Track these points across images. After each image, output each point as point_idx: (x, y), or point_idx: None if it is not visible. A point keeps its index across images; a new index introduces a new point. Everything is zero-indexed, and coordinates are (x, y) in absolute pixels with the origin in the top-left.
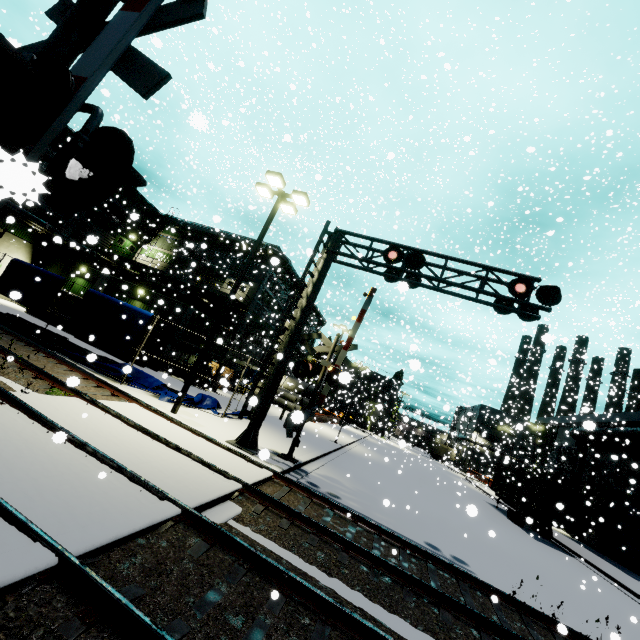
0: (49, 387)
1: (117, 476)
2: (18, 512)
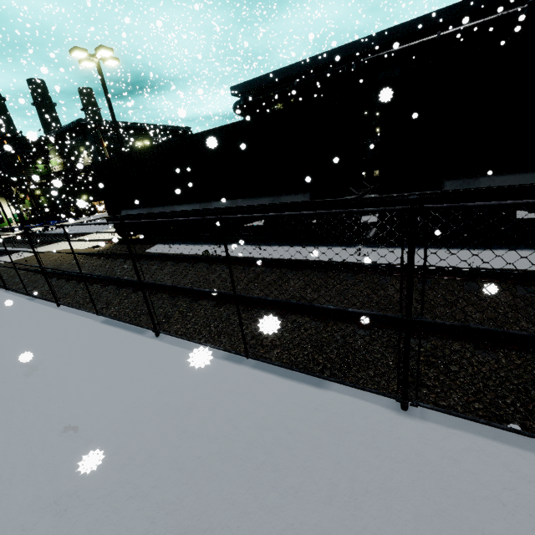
0: None
1: None
2: None
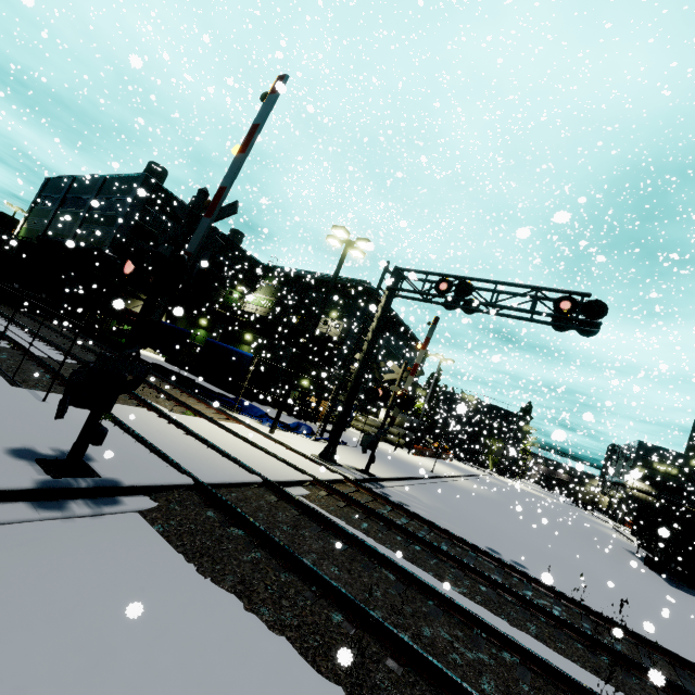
0: (185, 411)
1: (225, 459)
2: (175, 461)
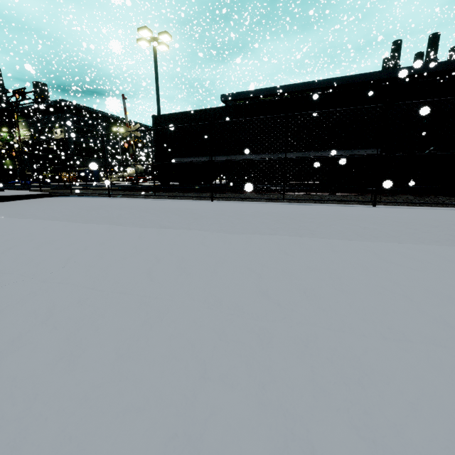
0: None
1: None
2: None
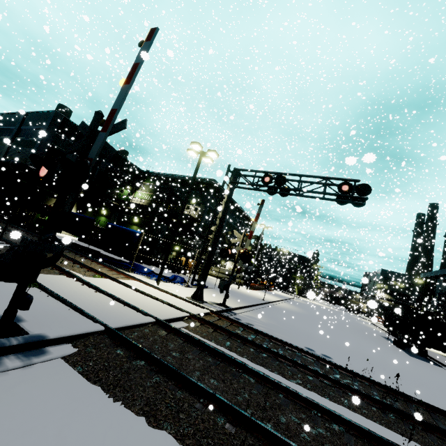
0: (94, 274)
1: (127, 307)
2: (89, 313)
